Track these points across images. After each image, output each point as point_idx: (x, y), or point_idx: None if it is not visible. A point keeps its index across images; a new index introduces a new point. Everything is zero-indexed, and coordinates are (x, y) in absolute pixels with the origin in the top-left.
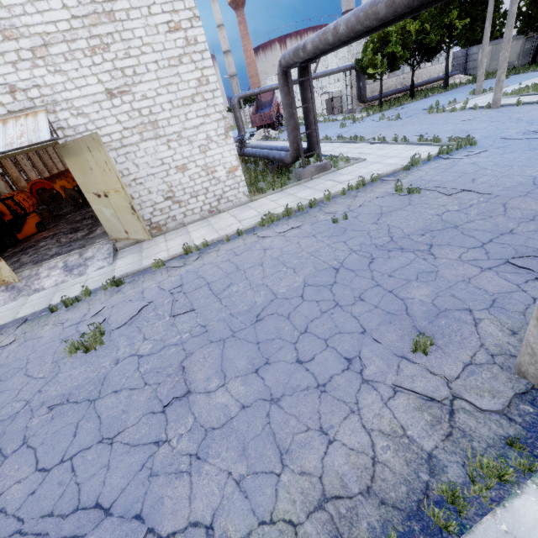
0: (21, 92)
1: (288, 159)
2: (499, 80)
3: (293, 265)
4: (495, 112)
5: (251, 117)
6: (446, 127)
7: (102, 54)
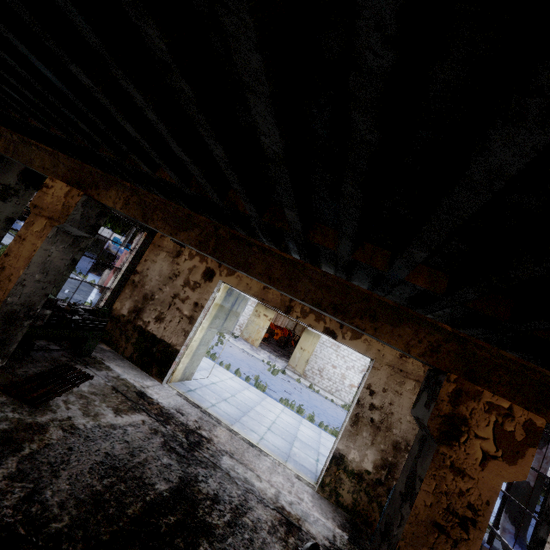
0: None
1: None
2: None
3: (339, 415)
4: None
5: None
6: None
7: None
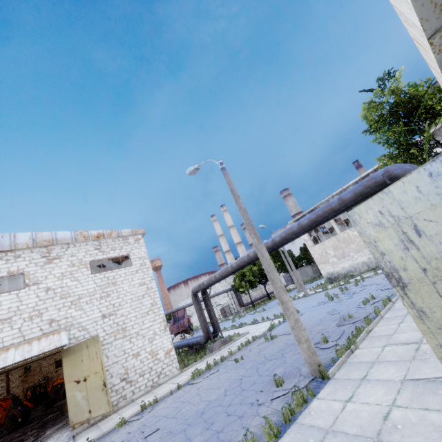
0: (56, 322)
1: (203, 340)
2: (301, 284)
3: (217, 386)
4: (308, 297)
5: (170, 327)
6: None
7: (106, 298)
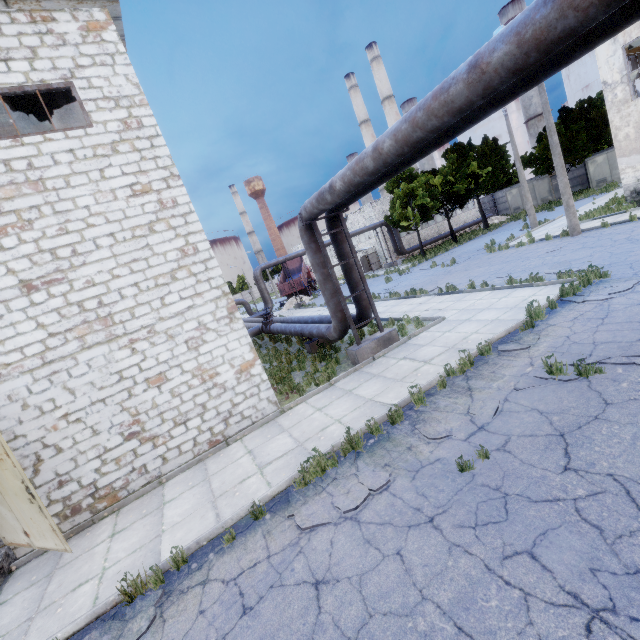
0: None
1: (332, 334)
2: (568, 205)
3: None
4: (581, 238)
5: (279, 286)
6: (530, 262)
7: (19, 233)
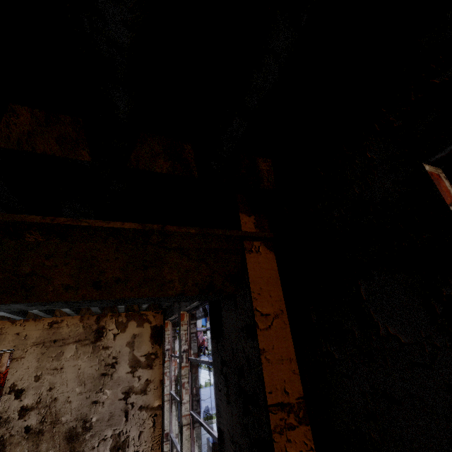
0: None
1: None
2: None
3: None
4: None
5: None
6: None
7: None
